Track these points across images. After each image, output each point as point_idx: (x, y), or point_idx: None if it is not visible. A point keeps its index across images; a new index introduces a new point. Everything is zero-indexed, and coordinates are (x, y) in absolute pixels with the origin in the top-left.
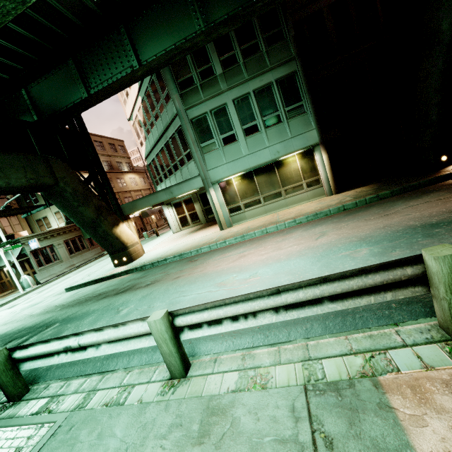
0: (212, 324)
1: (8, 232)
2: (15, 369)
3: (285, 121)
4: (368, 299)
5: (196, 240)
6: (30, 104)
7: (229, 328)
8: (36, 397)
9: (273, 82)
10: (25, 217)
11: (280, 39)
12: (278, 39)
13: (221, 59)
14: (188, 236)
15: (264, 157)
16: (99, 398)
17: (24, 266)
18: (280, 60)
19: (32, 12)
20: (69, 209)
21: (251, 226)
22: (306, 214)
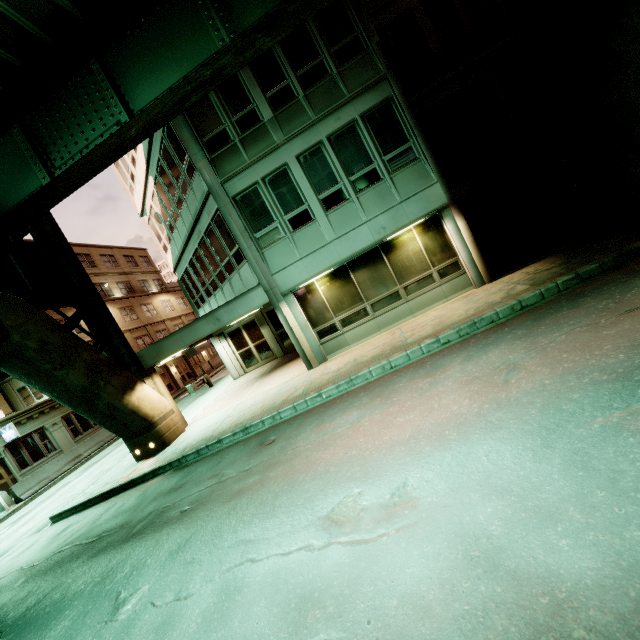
0: None
1: None
2: None
3: (387, 178)
4: None
5: (270, 393)
6: None
7: None
8: None
9: (358, 120)
10: (0, 388)
11: (357, 52)
12: (354, 51)
13: (268, 96)
14: (257, 384)
15: (362, 239)
16: None
17: None
18: (363, 83)
19: None
20: (38, 377)
21: (360, 357)
22: (455, 325)
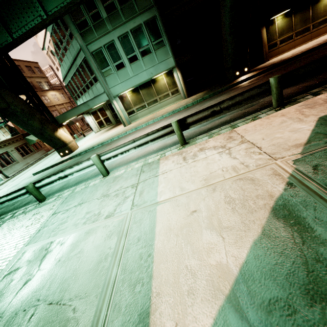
0: (115, 157)
1: None
2: (38, 190)
3: (153, 52)
4: (161, 139)
5: (110, 134)
6: None
7: (120, 157)
8: (51, 198)
9: (142, 24)
10: None
11: None
12: None
13: (104, 6)
14: (105, 133)
15: (144, 77)
16: (78, 189)
17: None
18: (145, 7)
19: None
20: (21, 123)
21: (141, 122)
22: (169, 112)
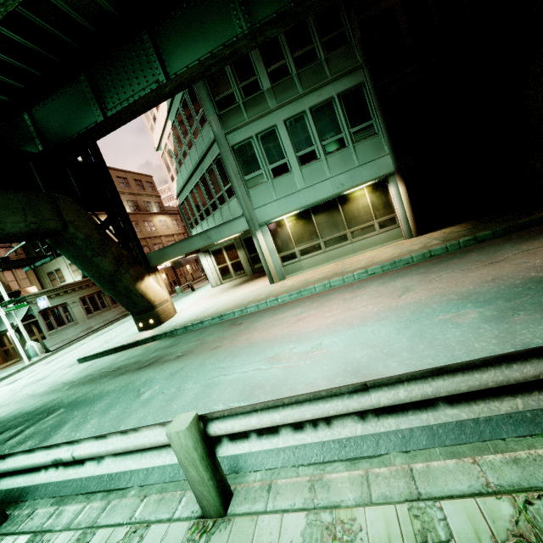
0: (264, 433)
1: (14, 288)
2: None
3: (351, 146)
4: (512, 402)
5: (240, 296)
6: (34, 132)
7: (289, 440)
8: (14, 531)
9: (335, 98)
10: (34, 270)
11: (342, 44)
12: (340, 43)
13: (269, 71)
14: (231, 291)
15: (324, 191)
16: None
17: (31, 330)
18: (343, 69)
19: (32, 15)
20: (81, 260)
21: (310, 278)
22: (381, 262)
